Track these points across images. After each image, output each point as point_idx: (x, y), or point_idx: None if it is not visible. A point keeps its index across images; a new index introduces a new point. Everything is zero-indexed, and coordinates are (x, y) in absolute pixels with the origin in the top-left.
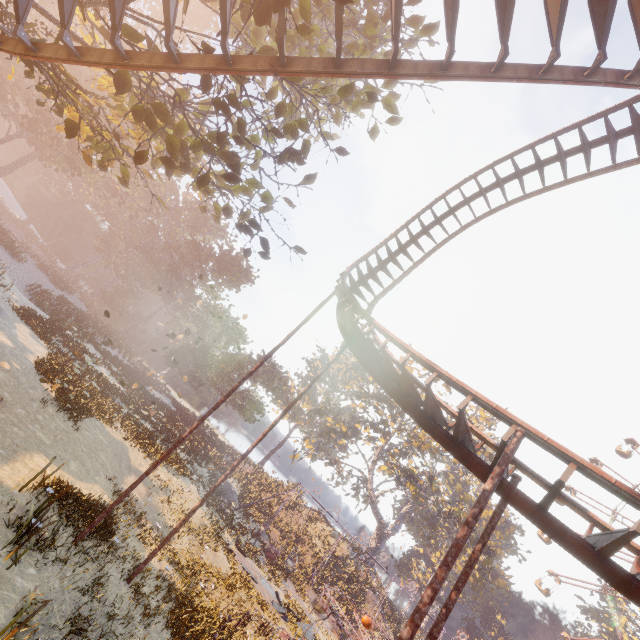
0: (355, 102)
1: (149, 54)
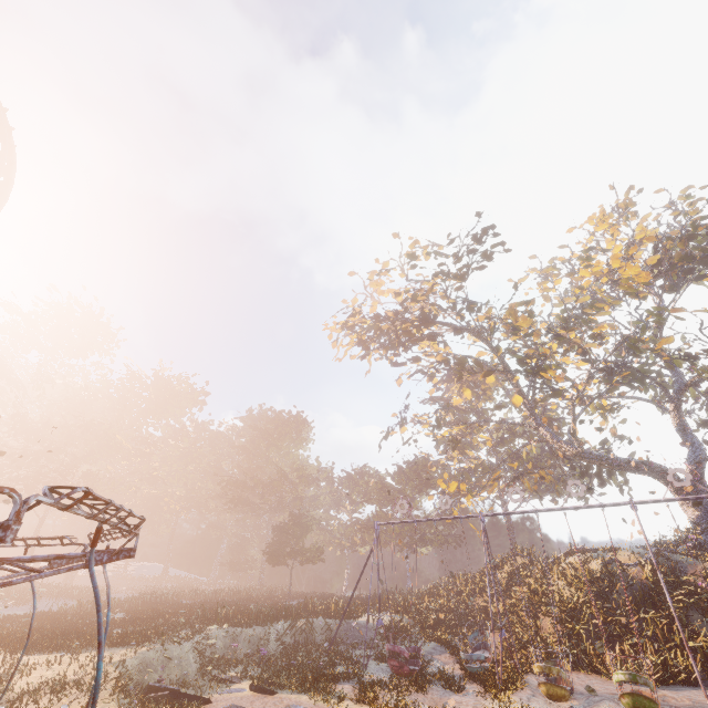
0: None
1: None
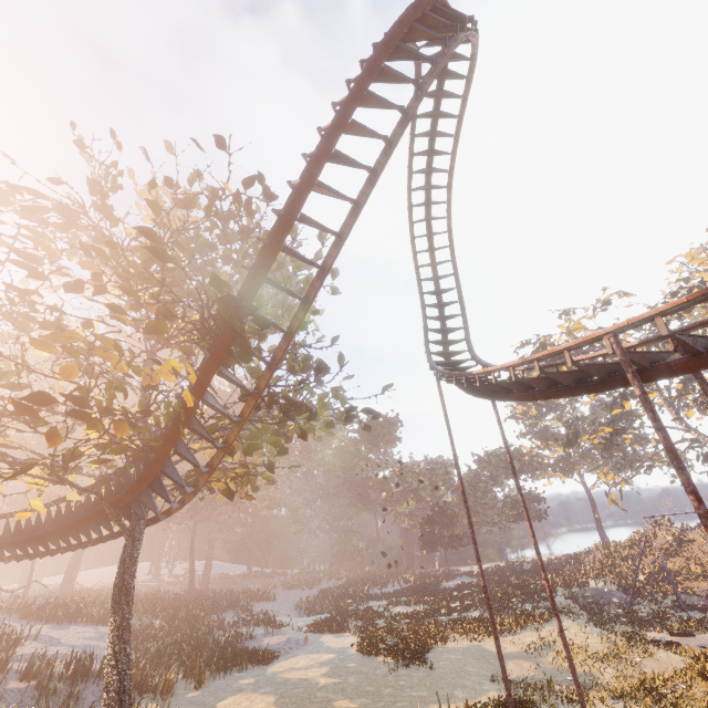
0: None
1: (231, 432)
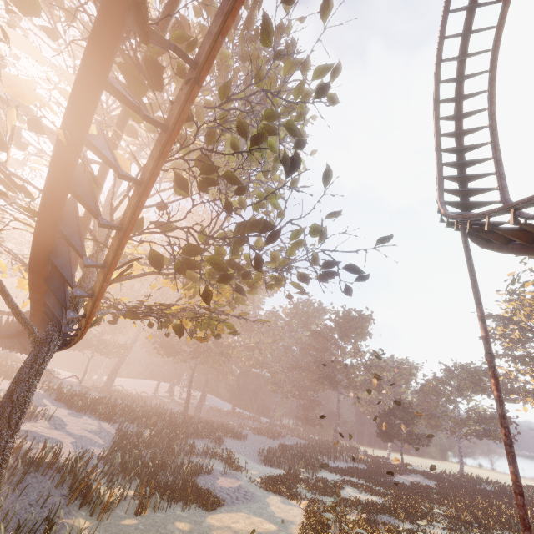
0: (298, 108)
1: (128, 206)
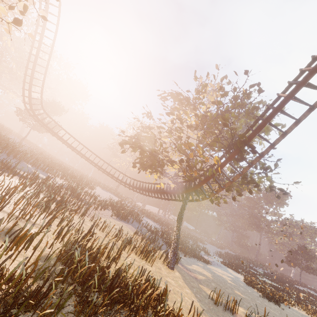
0: (265, 133)
1: (227, 183)
